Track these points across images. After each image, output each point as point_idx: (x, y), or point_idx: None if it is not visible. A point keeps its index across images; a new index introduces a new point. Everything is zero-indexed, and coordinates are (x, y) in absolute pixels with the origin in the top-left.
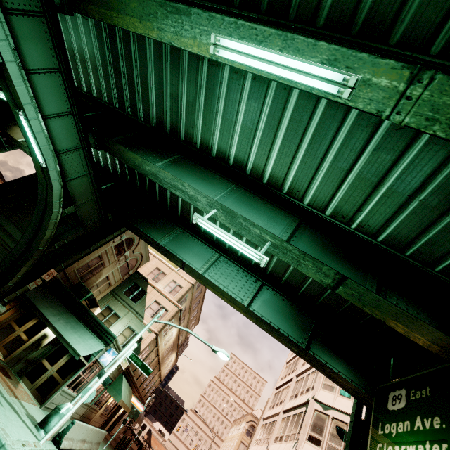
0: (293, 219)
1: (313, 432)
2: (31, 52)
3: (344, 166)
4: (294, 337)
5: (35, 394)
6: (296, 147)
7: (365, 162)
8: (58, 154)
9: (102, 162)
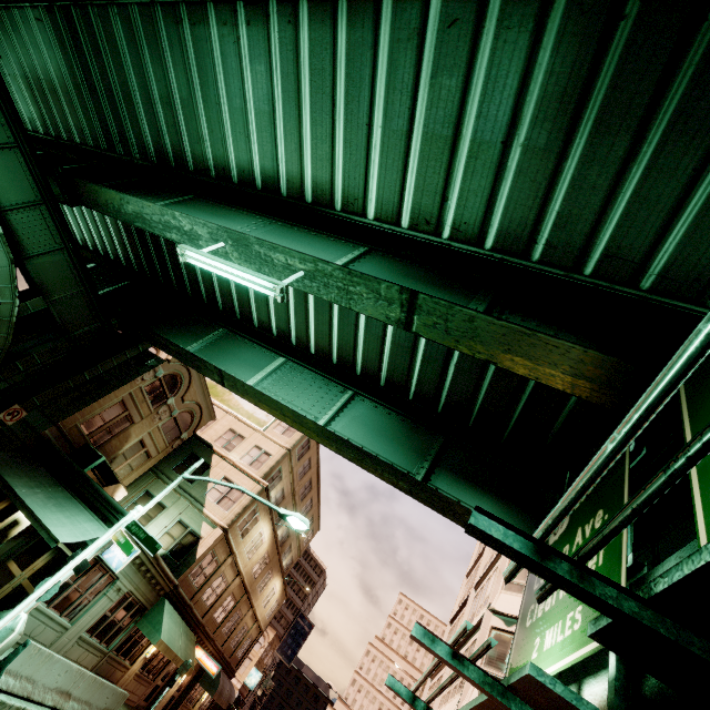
0: (357, 248)
1: (489, 667)
2: None
3: (401, 125)
4: (403, 466)
5: None
6: (331, 119)
7: (426, 105)
8: (3, 211)
9: (110, 251)
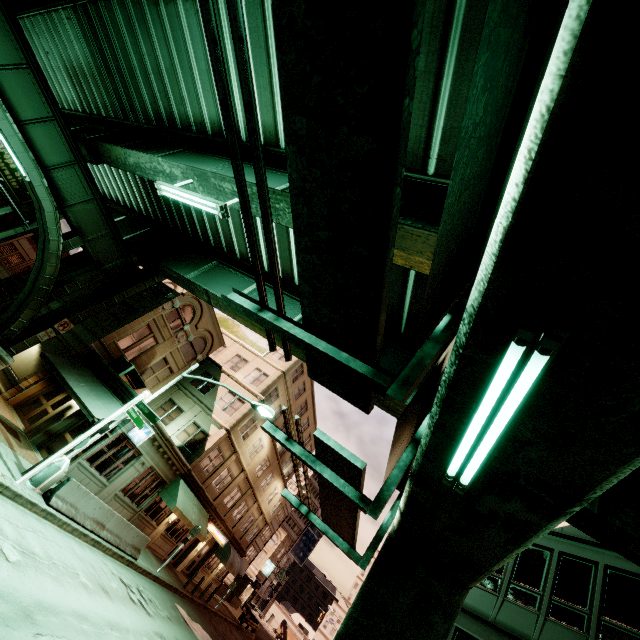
0: None
1: None
2: None
3: None
4: None
5: None
6: (268, 69)
7: None
8: (49, 170)
9: (134, 205)
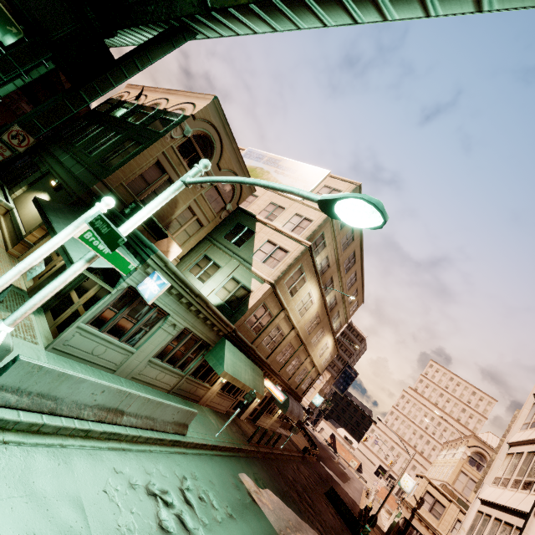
0: None
1: None
2: None
3: None
4: None
5: (54, 334)
6: None
7: None
8: None
9: None
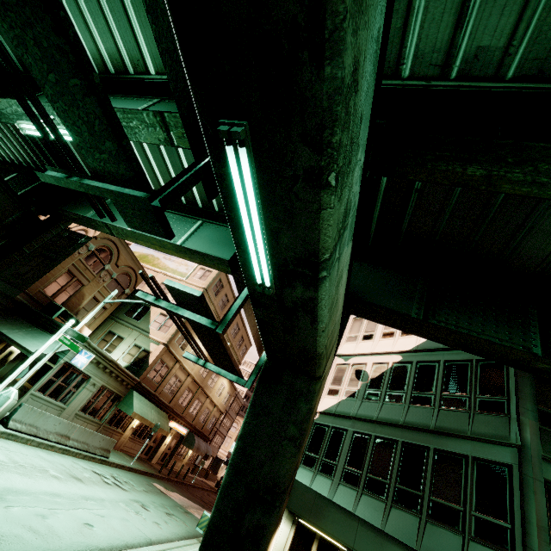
0: (152, 101)
1: (333, 385)
2: None
3: None
4: None
5: None
6: None
7: None
8: None
9: (21, 160)
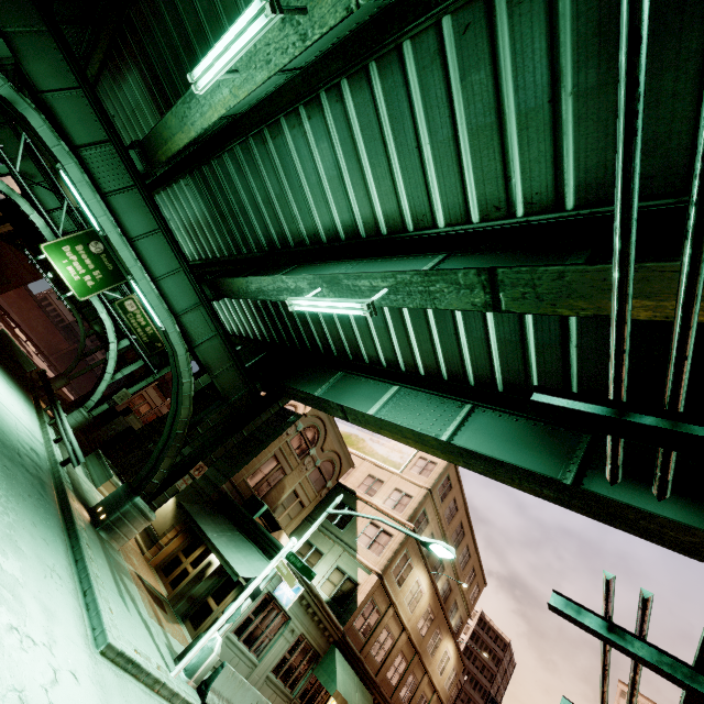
0: (436, 257)
1: None
2: (132, 222)
3: (445, 134)
4: (544, 473)
5: None
6: (385, 157)
7: (463, 106)
8: (179, 316)
9: (250, 332)
